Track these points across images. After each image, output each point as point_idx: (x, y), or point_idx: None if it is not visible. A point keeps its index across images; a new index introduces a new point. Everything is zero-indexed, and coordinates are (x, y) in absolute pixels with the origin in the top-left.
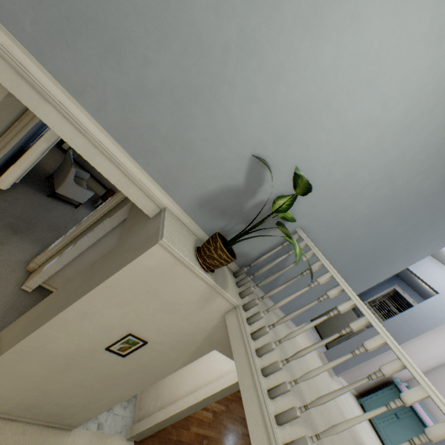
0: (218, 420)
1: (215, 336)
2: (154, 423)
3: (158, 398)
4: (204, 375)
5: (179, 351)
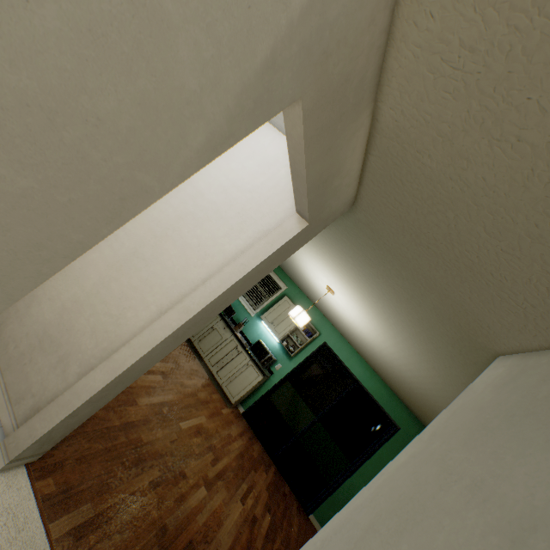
0: (172, 381)
1: (336, 3)
2: (79, 403)
3: (67, 362)
4: (184, 275)
5: (215, 48)
